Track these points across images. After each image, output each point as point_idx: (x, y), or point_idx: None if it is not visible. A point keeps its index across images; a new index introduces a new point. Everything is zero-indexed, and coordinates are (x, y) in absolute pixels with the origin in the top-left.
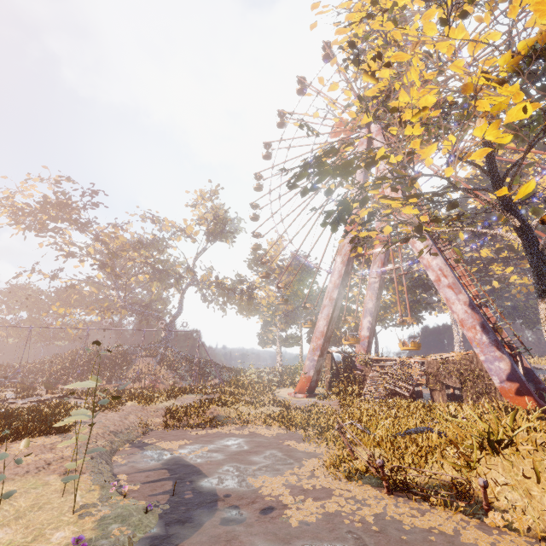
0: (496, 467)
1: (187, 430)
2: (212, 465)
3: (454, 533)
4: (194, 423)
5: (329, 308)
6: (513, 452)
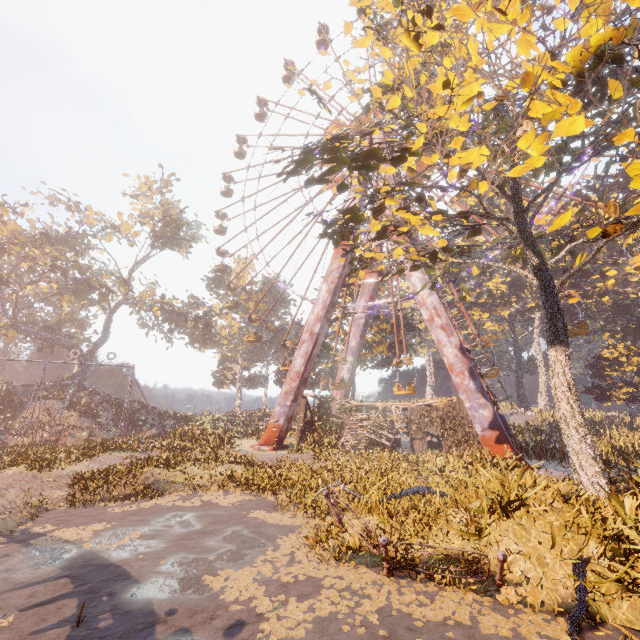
0: (507, 532)
1: (107, 506)
2: (146, 561)
3: (471, 622)
4: (120, 494)
5: (309, 344)
6: (524, 514)
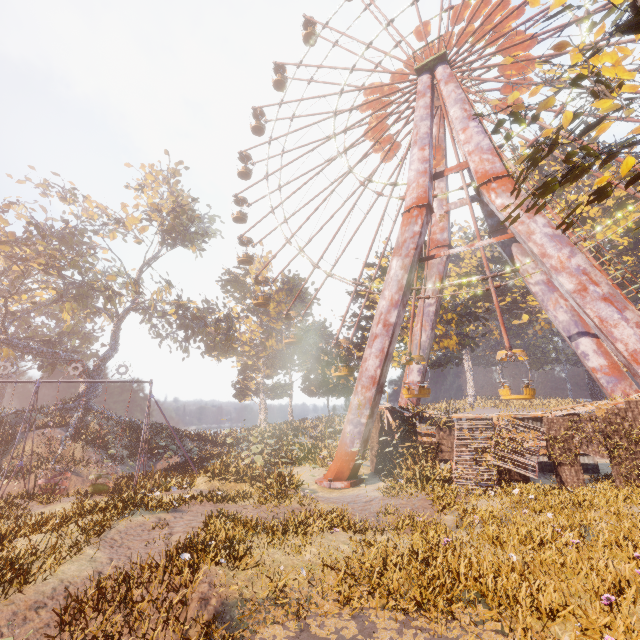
0: None
1: None
2: None
3: None
4: None
5: (384, 339)
6: None
